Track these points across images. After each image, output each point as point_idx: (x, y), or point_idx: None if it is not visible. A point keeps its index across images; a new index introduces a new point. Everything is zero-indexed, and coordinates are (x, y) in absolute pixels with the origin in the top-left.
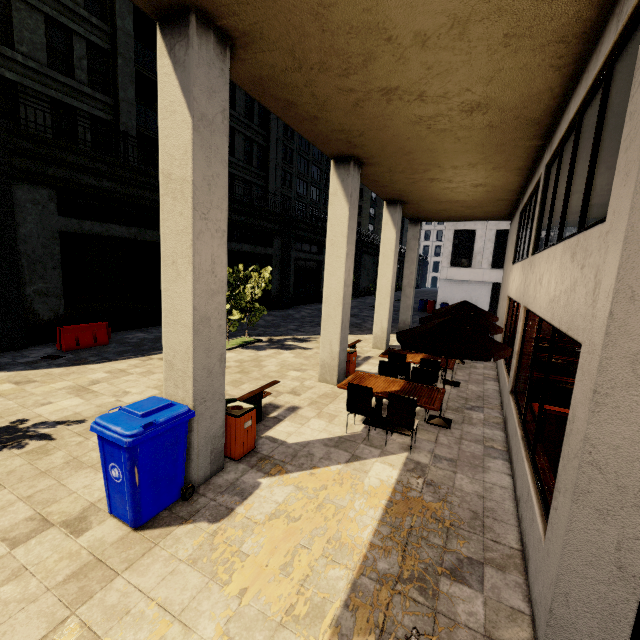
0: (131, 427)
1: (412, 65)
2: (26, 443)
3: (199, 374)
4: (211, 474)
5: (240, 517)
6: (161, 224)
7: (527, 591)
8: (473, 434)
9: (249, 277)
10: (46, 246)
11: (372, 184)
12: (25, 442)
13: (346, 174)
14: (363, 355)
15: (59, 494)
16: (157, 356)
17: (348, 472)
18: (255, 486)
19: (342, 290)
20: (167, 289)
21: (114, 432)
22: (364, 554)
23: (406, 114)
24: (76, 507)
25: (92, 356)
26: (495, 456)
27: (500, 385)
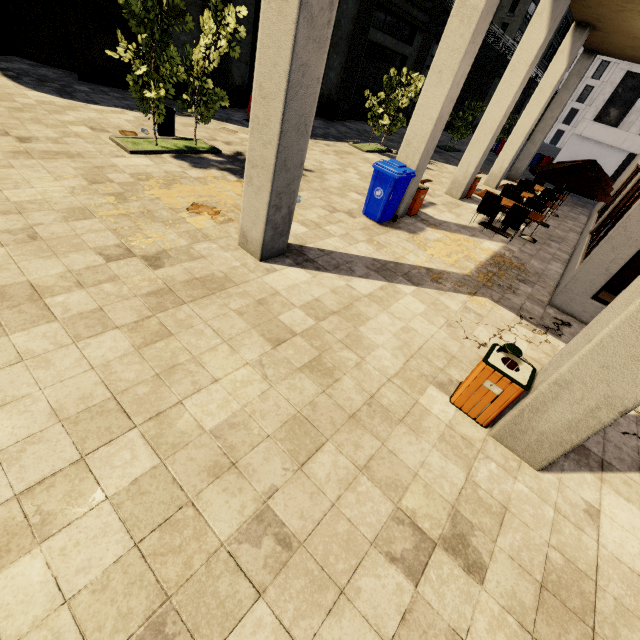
0: (398, 170)
1: None
2: None
3: (424, 153)
4: (401, 216)
5: (421, 236)
6: (442, 39)
7: (552, 294)
8: (548, 251)
9: (409, 84)
10: (246, 6)
11: (576, 1)
12: None
13: None
14: (476, 187)
15: (332, 201)
16: (321, 142)
17: (471, 240)
18: (424, 229)
19: (500, 119)
20: (427, 90)
21: (389, 170)
22: (481, 264)
23: None
24: (344, 208)
25: None
26: (558, 262)
27: (581, 235)
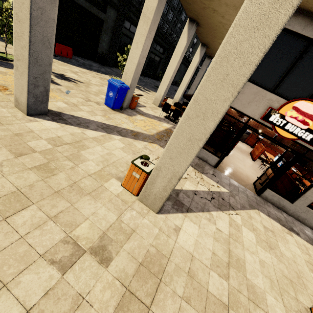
0: (119, 84)
1: (223, 8)
2: (70, 81)
3: (133, 79)
4: (125, 108)
5: (134, 117)
6: (137, 29)
7: None
8: None
9: None
10: None
11: (199, 34)
12: (70, 81)
13: (191, 27)
14: None
15: (89, 96)
16: (94, 72)
17: (158, 122)
18: (136, 115)
19: (172, 73)
20: (132, 50)
21: (115, 83)
22: (160, 131)
23: (217, 18)
24: (95, 100)
25: (69, 61)
26: None
27: None
